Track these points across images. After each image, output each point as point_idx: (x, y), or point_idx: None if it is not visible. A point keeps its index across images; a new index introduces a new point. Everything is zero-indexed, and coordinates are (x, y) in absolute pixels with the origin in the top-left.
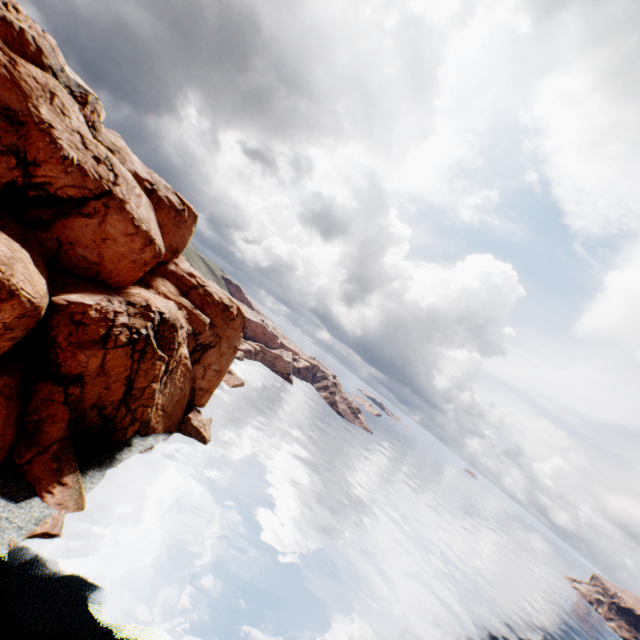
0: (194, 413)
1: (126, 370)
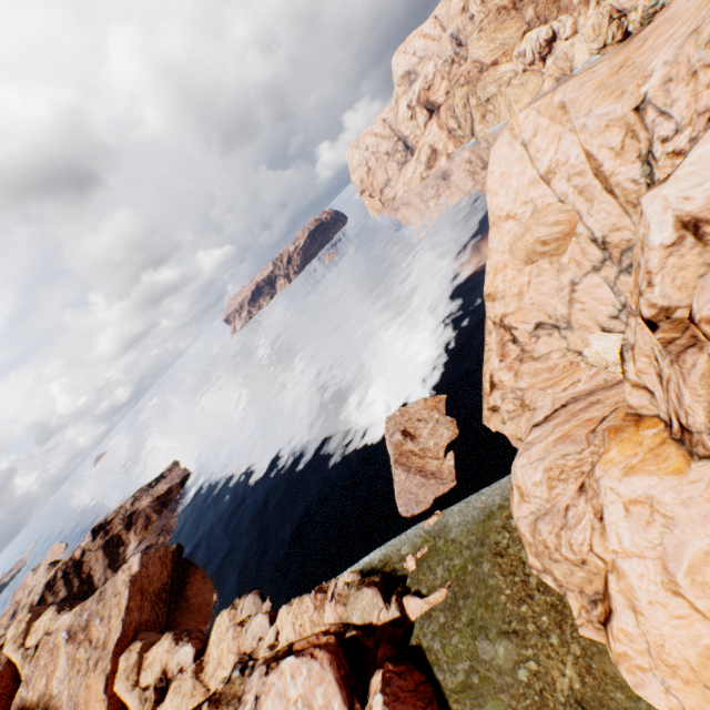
0: None
1: None
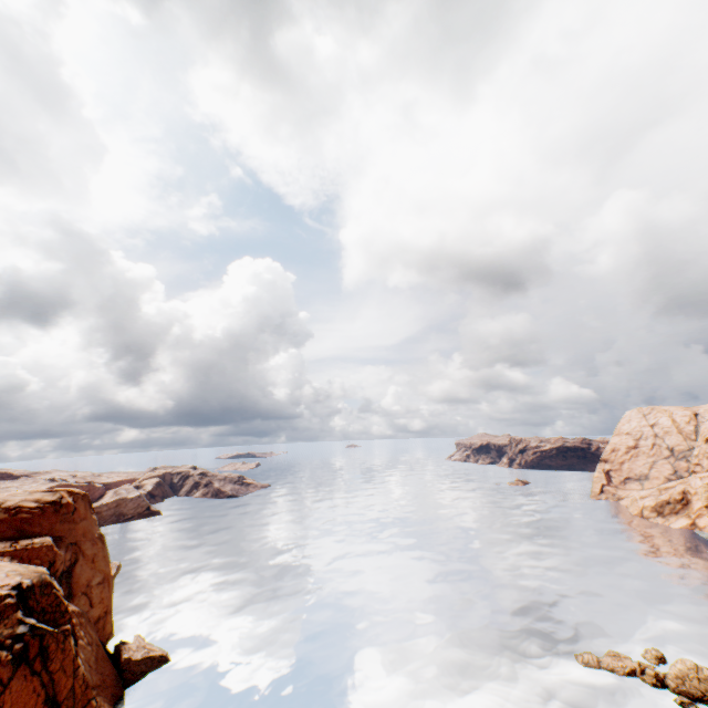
0: (125, 649)
1: (38, 695)
